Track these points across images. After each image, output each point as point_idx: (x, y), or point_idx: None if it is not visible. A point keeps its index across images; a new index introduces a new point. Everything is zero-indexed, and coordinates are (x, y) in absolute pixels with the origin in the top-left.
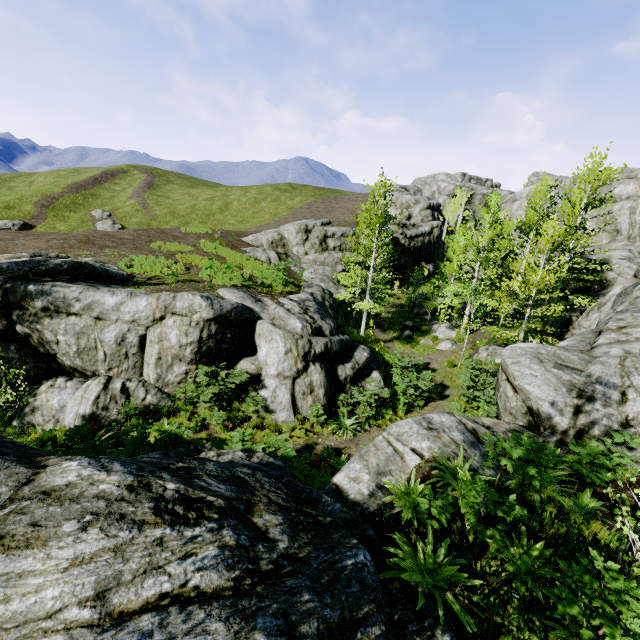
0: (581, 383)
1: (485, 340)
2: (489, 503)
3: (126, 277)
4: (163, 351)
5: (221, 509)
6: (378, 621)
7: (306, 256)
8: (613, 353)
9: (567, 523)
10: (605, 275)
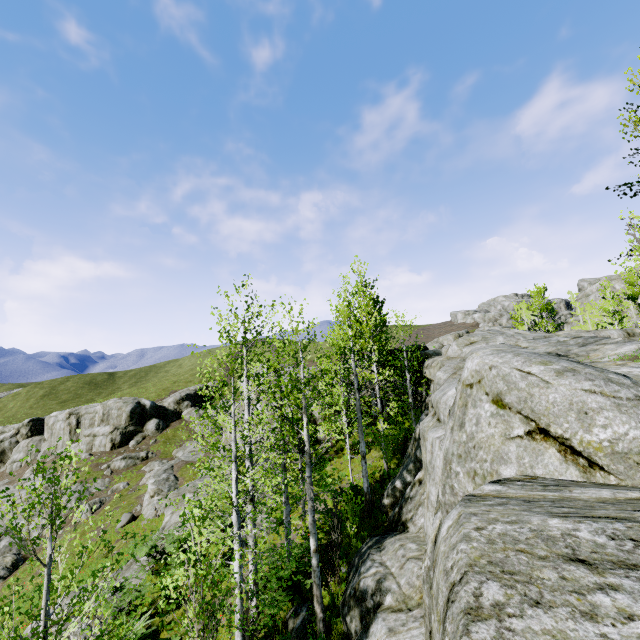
0: None
1: None
2: None
3: None
4: None
5: None
6: None
7: None
8: None
9: None
10: None
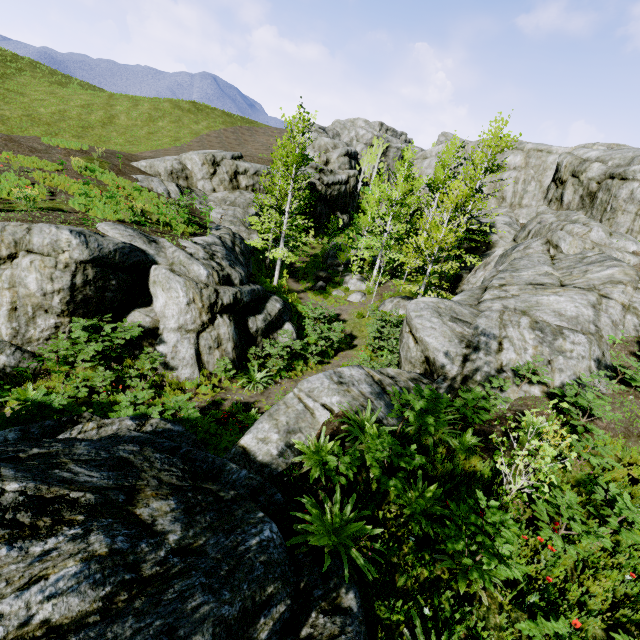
0: (470, 335)
1: (391, 293)
2: (394, 456)
3: None
4: (18, 300)
5: (89, 507)
6: (283, 597)
7: (214, 193)
8: (495, 308)
9: (453, 460)
10: (491, 237)
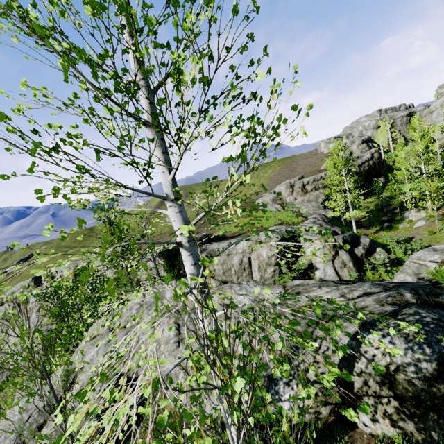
0: None
1: None
2: None
3: (223, 236)
4: (260, 263)
5: (359, 280)
6: None
7: (296, 200)
8: None
9: None
10: None
